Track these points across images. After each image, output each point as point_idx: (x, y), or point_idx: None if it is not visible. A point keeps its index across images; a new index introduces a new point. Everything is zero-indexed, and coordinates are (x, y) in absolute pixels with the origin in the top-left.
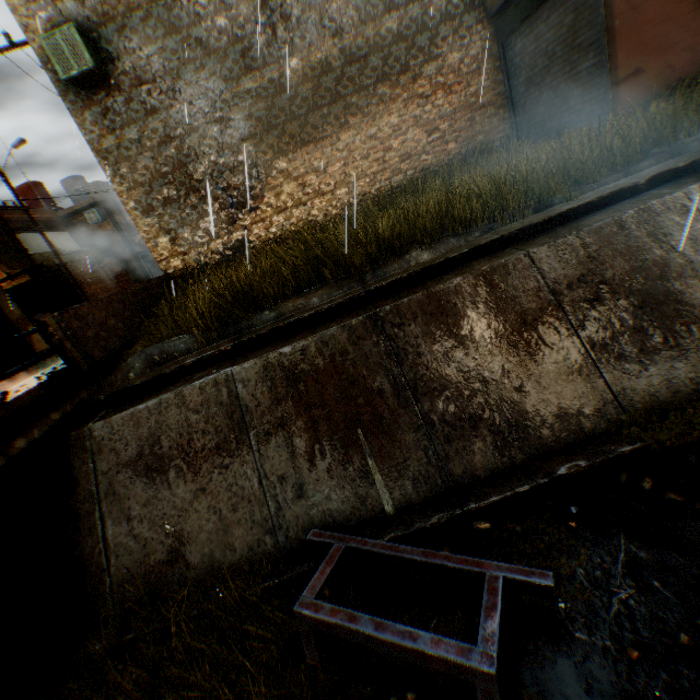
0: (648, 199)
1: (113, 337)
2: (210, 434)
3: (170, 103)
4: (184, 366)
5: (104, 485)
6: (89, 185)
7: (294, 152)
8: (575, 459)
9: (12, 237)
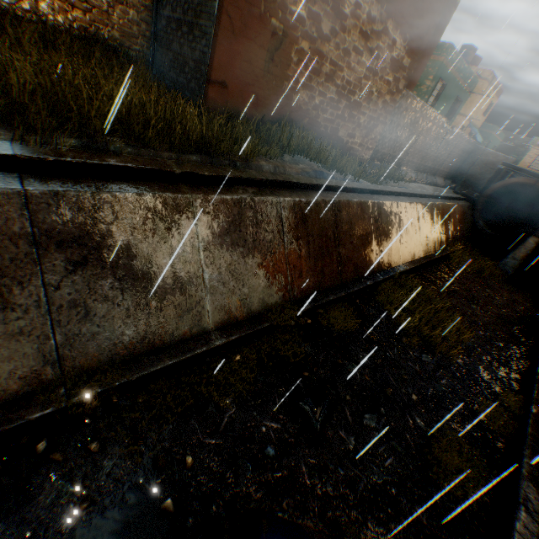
0: (170, 190)
1: None
2: None
3: None
4: None
5: None
6: None
7: None
8: None
9: None
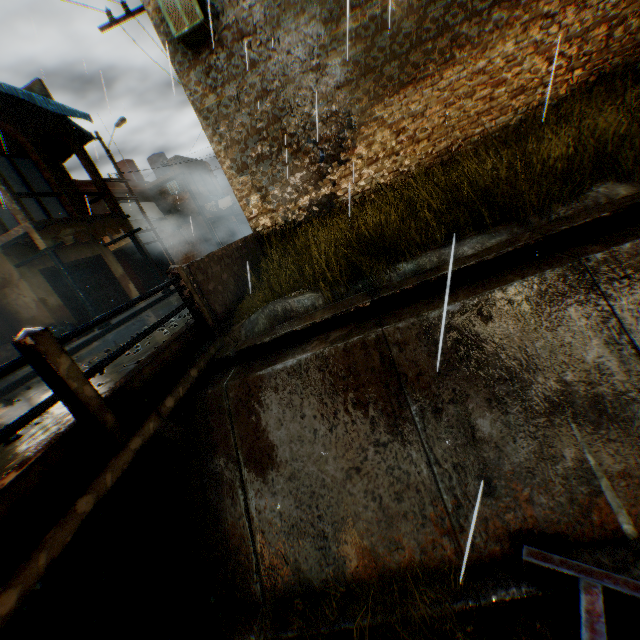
0: None
1: (226, 291)
2: (361, 405)
3: (268, 55)
4: (315, 324)
5: (243, 450)
6: (170, 159)
7: (391, 97)
8: None
9: (117, 205)
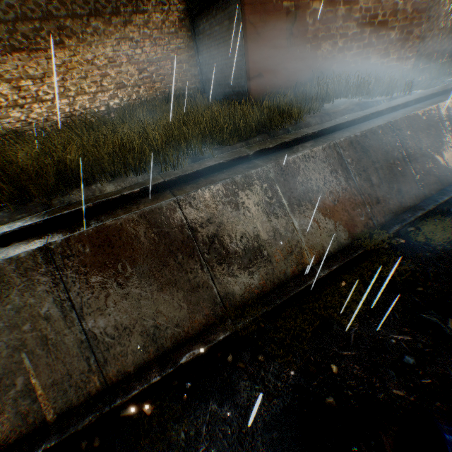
0: (251, 168)
1: None
2: None
3: None
4: None
5: None
6: None
7: (5, 55)
8: (193, 349)
9: None
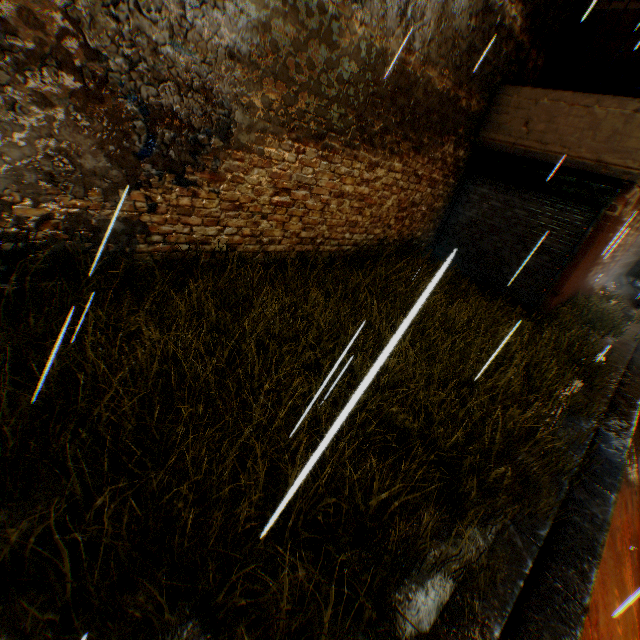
0: (621, 441)
1: None
2: None
3: None
4: None
5: None
6: None
7: (292, 138)
8: None
9: None
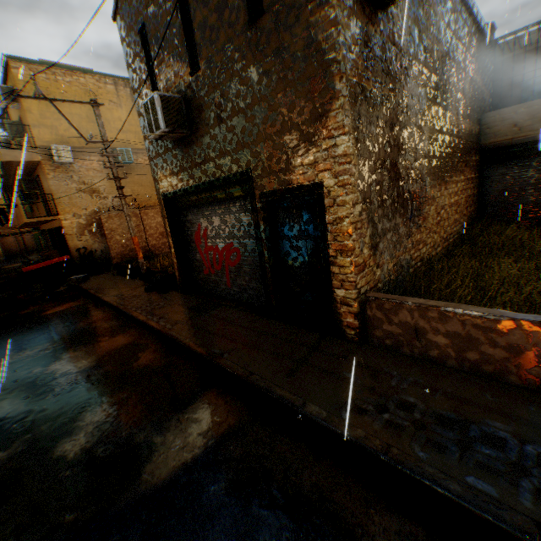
0: None
1: None
2: None
3: (402, 83)
4: None
5: None
6: None
7: (437, 184)
8: None
9: None
